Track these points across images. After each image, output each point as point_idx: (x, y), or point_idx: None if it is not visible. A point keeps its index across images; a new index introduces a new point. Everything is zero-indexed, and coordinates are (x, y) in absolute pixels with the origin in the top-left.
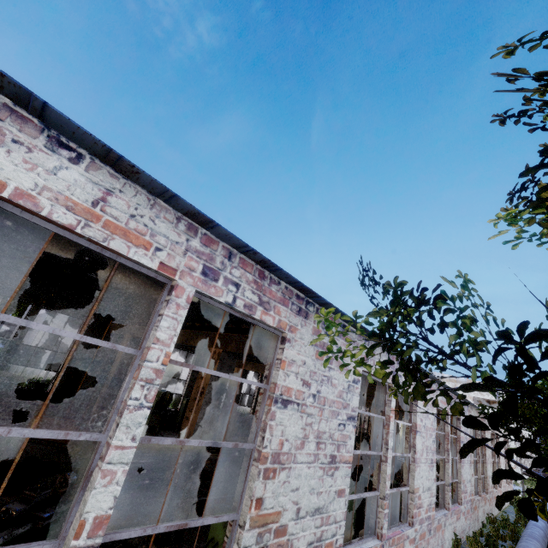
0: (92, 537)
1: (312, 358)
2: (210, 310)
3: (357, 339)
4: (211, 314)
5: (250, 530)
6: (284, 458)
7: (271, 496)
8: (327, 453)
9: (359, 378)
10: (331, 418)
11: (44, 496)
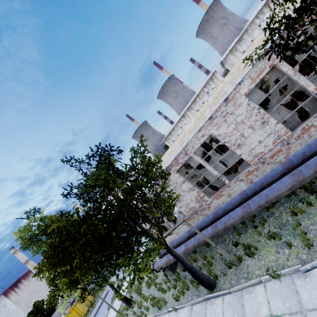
0: (316, 90)
1: None
2: None
3: None
4: None
5: None
6: None
7: None
8: None
9: None
10: None
11: (308, 92)
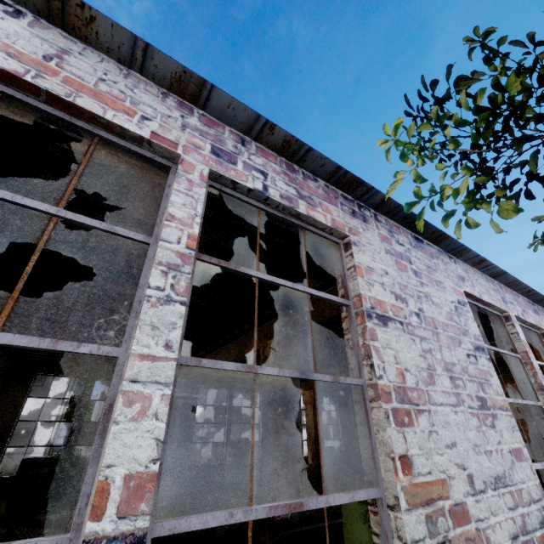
0: (127, 516)
1: (394, 268)
2: (251, 284)
3: (438, 255)
4: (254, 289)
5: (410, 511)
6: (414, 396)
7: (419, 453)
8: (470, 393)
9: (464, 300)
10: (453, 346)
11: None
